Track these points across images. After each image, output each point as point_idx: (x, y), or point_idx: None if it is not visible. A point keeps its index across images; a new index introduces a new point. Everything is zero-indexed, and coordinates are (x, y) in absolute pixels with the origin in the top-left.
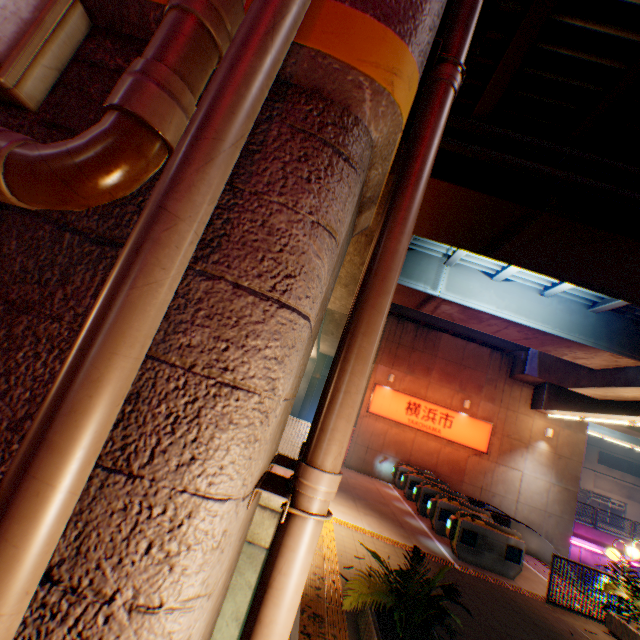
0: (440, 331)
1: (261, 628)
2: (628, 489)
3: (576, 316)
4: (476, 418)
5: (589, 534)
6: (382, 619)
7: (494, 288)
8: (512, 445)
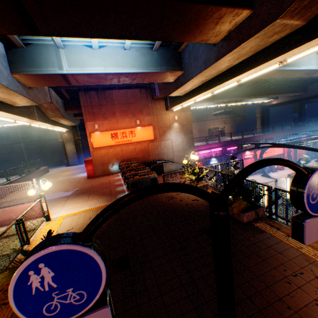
0: (114, 89)
1: None
2: (224, 121)
3: (148, 57)
4: (145, 126)
5: (205, 147)
6: None
7: (98, 55)
8: (164, 131)
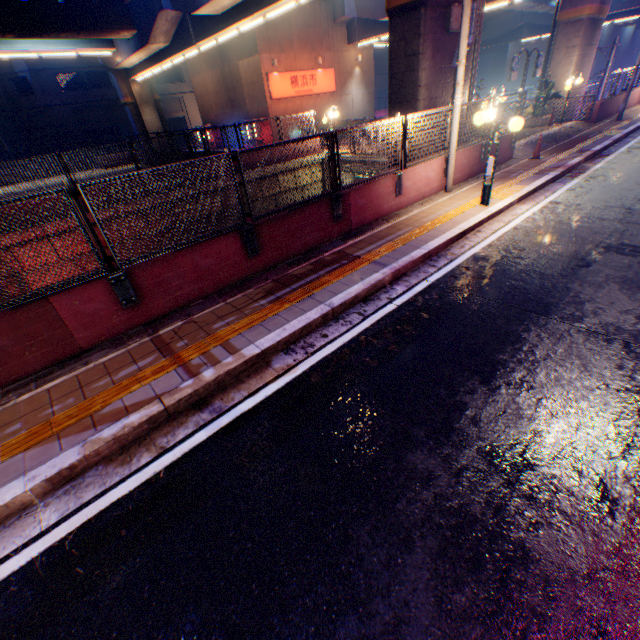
0: None
1: None
2: None
3: None
4: (327, 70)
5: None
6: None
7: None
8: (345, 80)
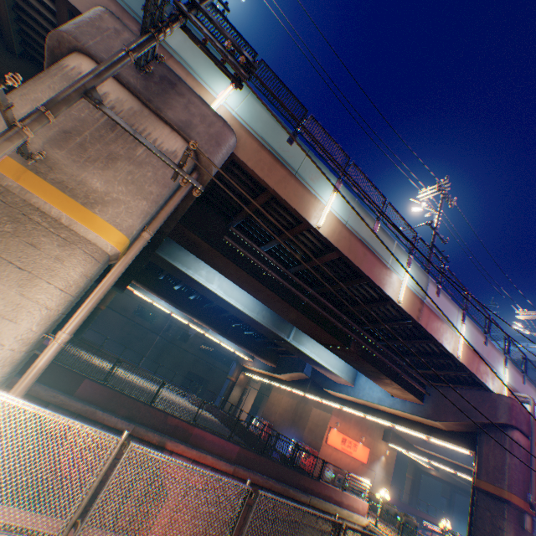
0: None
1: None
2: None
3: None
4: (365, 445)
5: None
6: None
7: None
8: (374, 458)
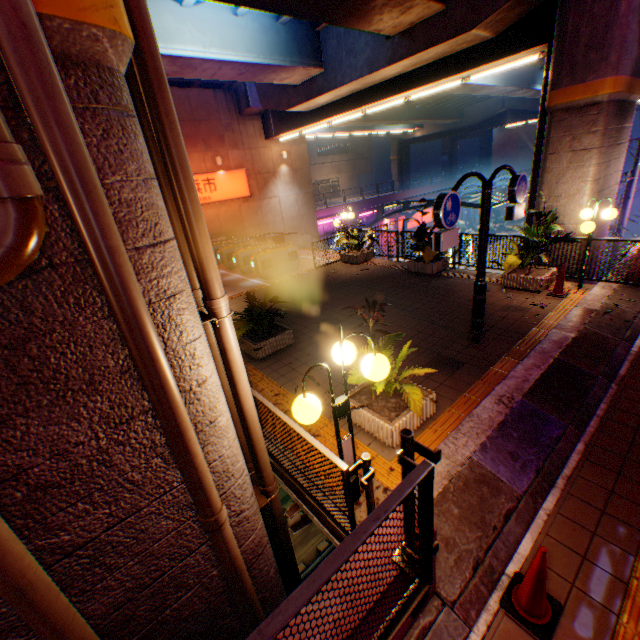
0: None
1: (233, 363)
2: (338, 168)
3: (272, 35)
4: (233, 171)
5: (326, 214)
6: (251, 337)
7: (191, 20)
8: (266, 180)
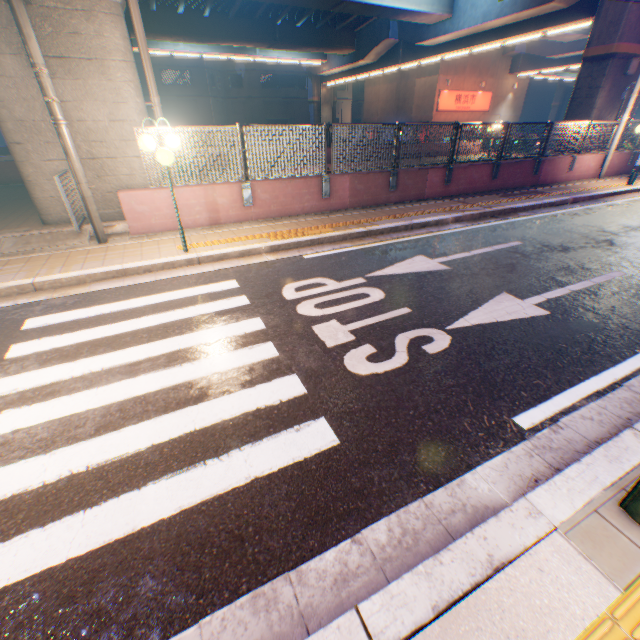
0: None
1: None
2: None
3: None
4: (485, 93)
5: None
6: None
7: None
8: (497, 103)
